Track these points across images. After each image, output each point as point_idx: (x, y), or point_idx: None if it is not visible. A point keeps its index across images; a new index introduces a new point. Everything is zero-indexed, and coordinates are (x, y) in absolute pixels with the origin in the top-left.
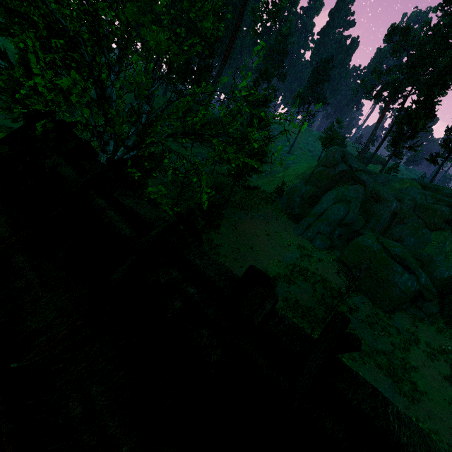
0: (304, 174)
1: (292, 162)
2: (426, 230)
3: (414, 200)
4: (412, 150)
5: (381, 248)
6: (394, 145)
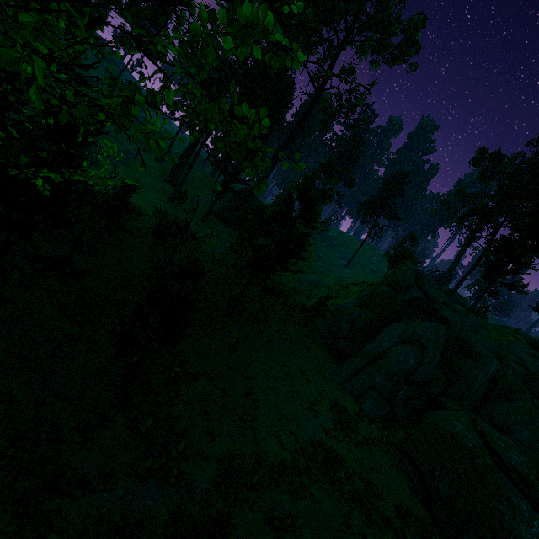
0: (361, 292)
1: (348, 276)
2: None
3: (523, 364)
4: (515, 289)
5: (483, 445)
6: (488, 279)
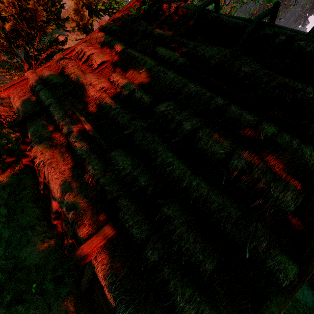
0: None
1: None
2: None
3: None
4: None
5: None
6: None
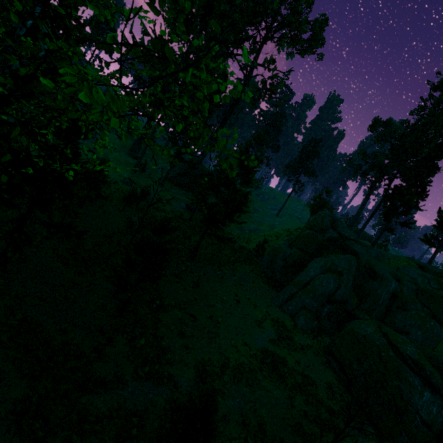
0: (290, 236)
1: (279, 223)
2: (434, 322)
3: (415, 283)
4: (406, 226)
5: (386, 342)
6: (386, 219)
